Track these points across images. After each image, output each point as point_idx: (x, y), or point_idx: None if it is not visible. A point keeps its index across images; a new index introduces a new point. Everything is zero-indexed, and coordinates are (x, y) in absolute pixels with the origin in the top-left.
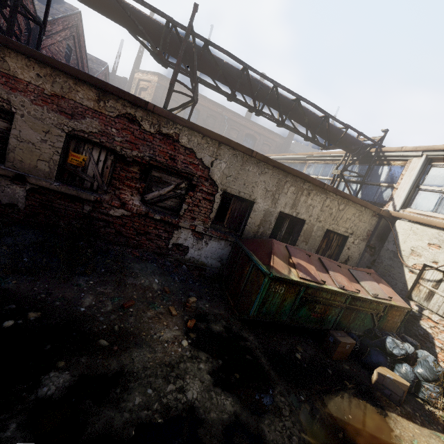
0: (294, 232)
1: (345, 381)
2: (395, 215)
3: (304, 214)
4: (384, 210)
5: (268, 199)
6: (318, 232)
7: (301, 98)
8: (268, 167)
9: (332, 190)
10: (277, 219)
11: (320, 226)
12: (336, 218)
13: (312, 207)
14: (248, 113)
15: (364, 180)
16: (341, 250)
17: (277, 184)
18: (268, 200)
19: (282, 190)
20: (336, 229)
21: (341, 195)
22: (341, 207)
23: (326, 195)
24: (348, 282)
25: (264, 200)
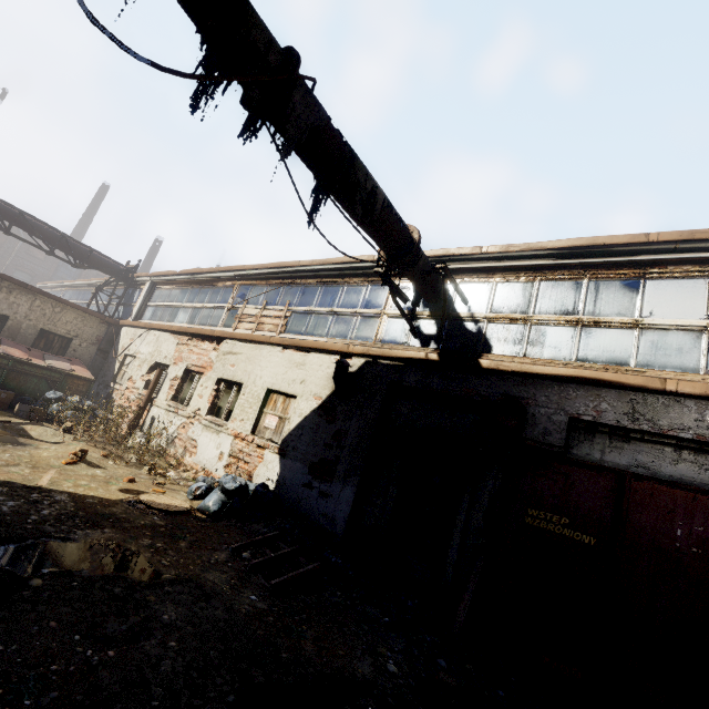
0: None
1: None
2: (121, 323)
3: (8, 310)
4: (111, 318)
5: None
6: (29, 330)
7: (25, 213)
8: None
9: (39, 292)
10: None
11: (31, 324)
12: (53, 320)
13: (18, 305)
14: (78, 229)
15: (121, 300)
16: (67, 351)
17: None
18: None
19: None
20: (55, 330)
21: (52, 298)
22: (58, 310)
23: (35, 297)
24: (25, 355)
25: None
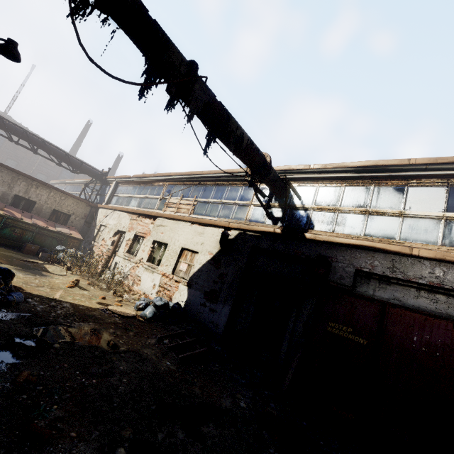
0: (30, 208)
1: (21, 254)
2: (99, 206)
3: (35, 198)
4: (93, 203)
5: (6, 186)
6: (47, 209)
7: (45, 141)
8: (4, 169)
9: (53, 187)
10: (15, 199)
11: (48, 206)
12: (60, 204)
13: (41, 195)
14: (73, 148)
15: (99, 192)
16: (67, 222)
17: (12, 179)
18: (6, 187)
19: (16, 183)
20: (61, 210)
21: (60, 191)
22: (63, 198)
23: (51, 190)
24: (45, 224)
25: (2, 186)
